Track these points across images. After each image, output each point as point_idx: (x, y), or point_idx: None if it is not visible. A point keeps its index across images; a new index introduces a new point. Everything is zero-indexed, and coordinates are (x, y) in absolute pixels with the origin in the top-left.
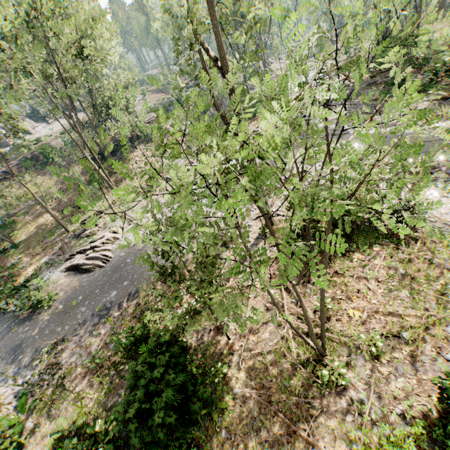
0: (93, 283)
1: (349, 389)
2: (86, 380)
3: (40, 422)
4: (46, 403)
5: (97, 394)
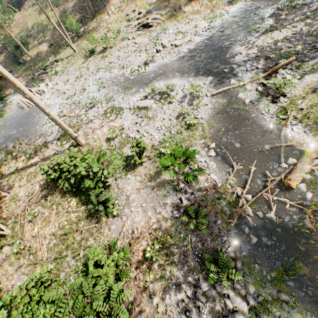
0: (17, 118)
1: (1, 252)
2: None
3: None
4: None
5: None
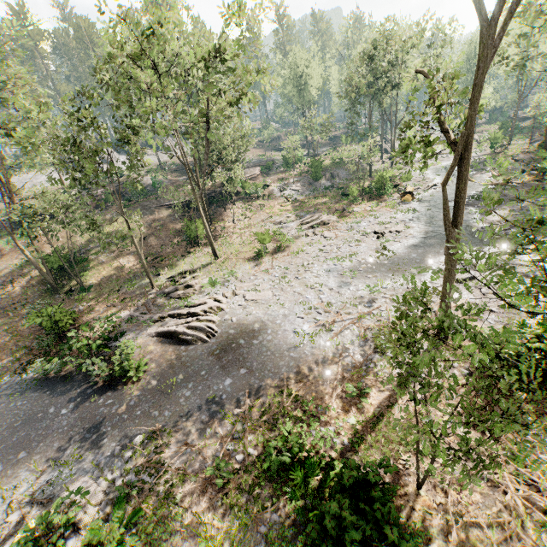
0: (196, 360)
1: None
2: (207, 498)
3: (144, 546)
4: (151, 519)
5: (226, 522)
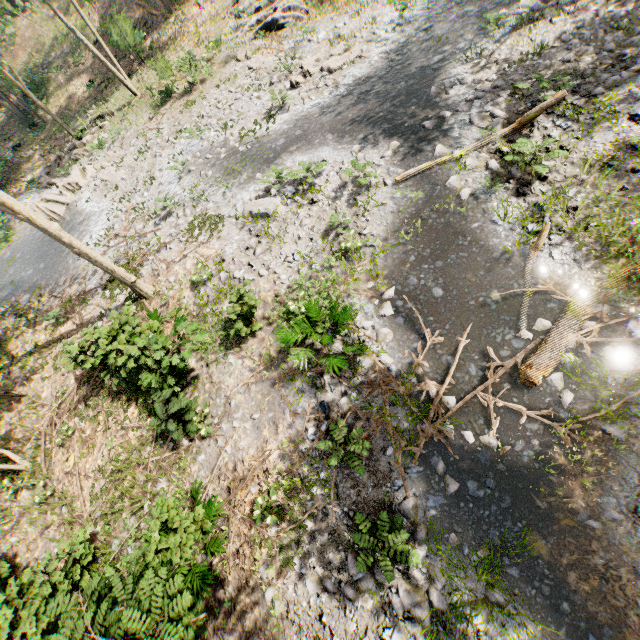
0: (35, 243)
1: (16, 501)
2: None
3: None
4: None
5: None
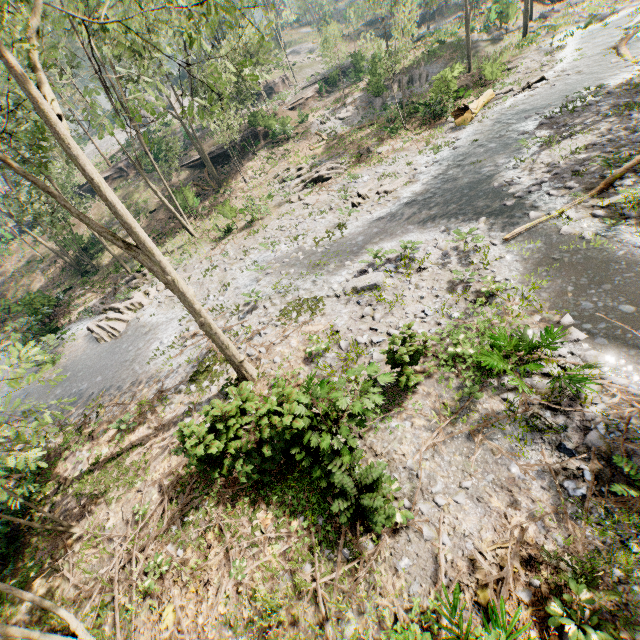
0: (88, 360)
1: None
2: None
3: None
4: None
5: None
